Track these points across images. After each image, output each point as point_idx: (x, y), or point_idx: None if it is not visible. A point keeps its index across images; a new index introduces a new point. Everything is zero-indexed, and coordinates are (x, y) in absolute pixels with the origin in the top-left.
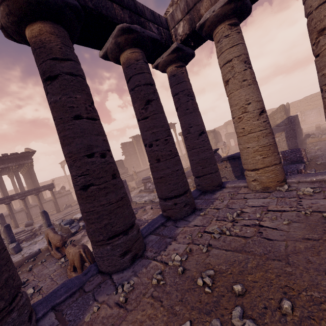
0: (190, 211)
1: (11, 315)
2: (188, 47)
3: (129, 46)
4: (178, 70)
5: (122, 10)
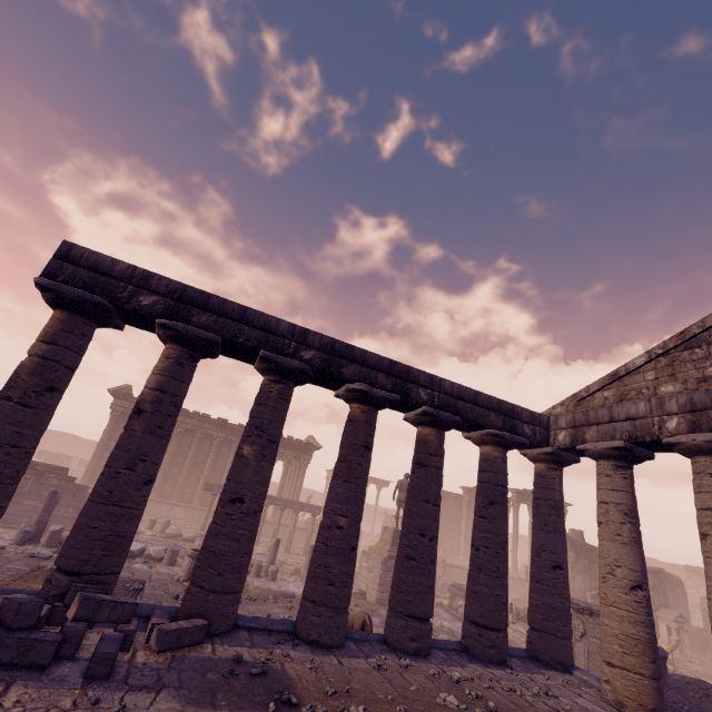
0: (495, 659)
1: (346, 615)
2: (569, 453)
3: (492, 444)
4: (549, 471)
5: (497, 416)
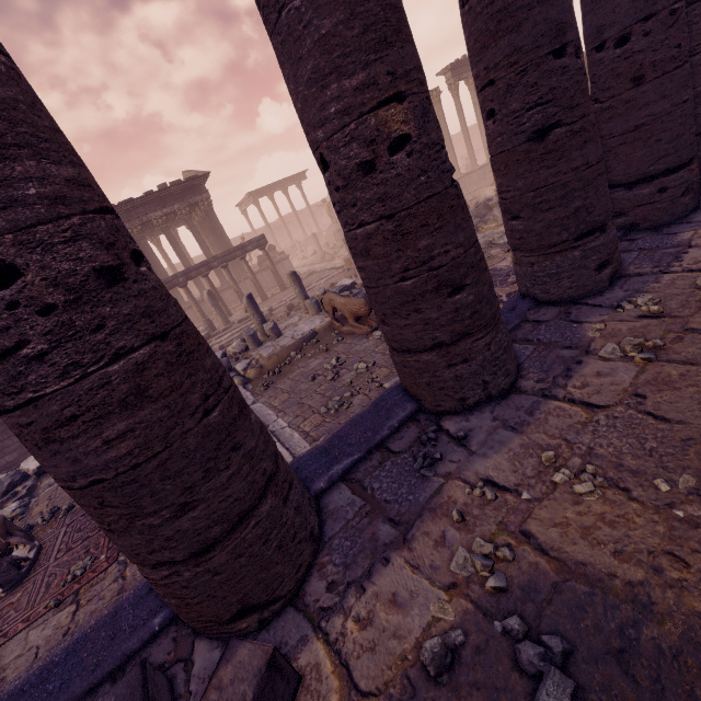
0: (691, 207)
1: (501, 317)
2: None
3: None
4: None
5: None
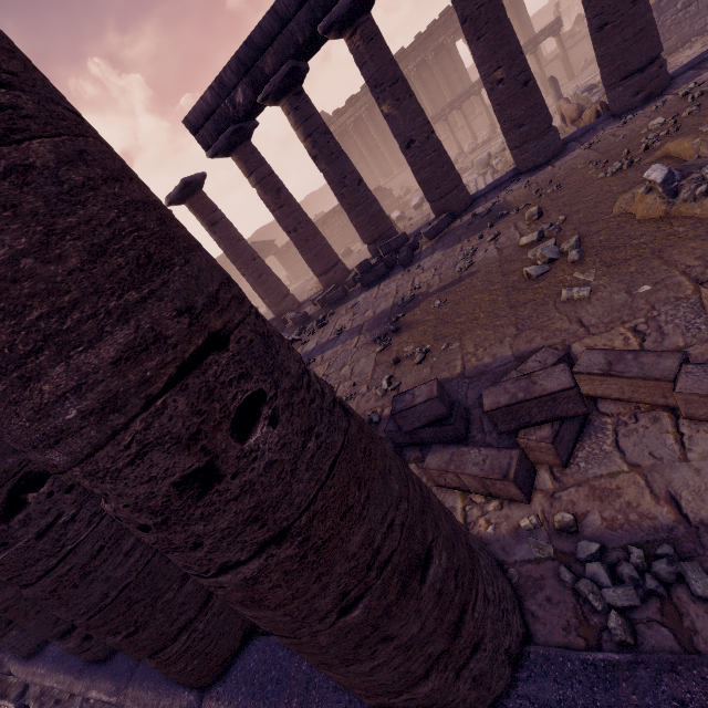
0: None
1: (551, 133)
2: None
3: None
4: None
5: None
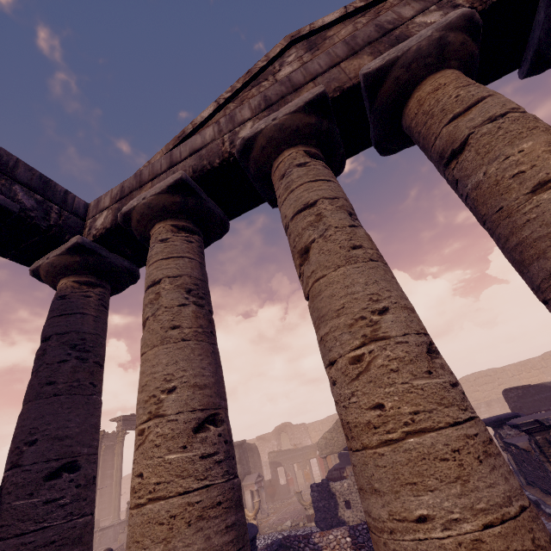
0: None
1: None
2: (119, 256)
3: None
4: (81, 289)
5: None
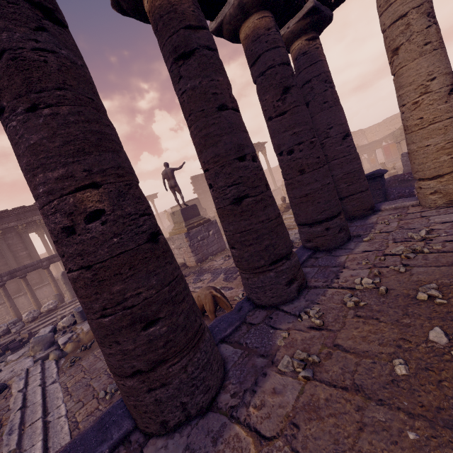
0: (346, 238)
1: (206, 334)
2: (325, 7)
3: (256, 9)
4: (310, 44)
5: None
